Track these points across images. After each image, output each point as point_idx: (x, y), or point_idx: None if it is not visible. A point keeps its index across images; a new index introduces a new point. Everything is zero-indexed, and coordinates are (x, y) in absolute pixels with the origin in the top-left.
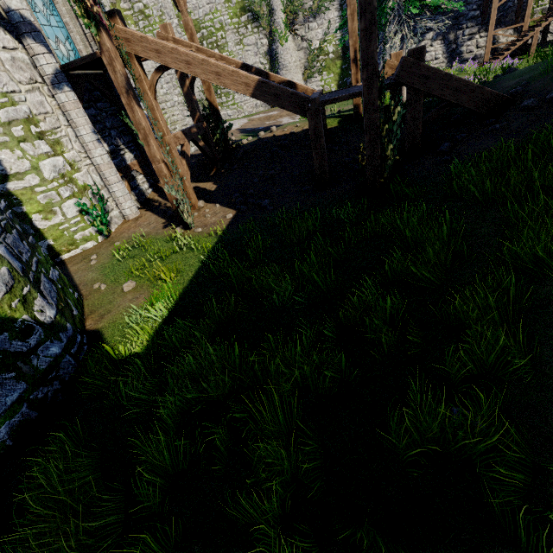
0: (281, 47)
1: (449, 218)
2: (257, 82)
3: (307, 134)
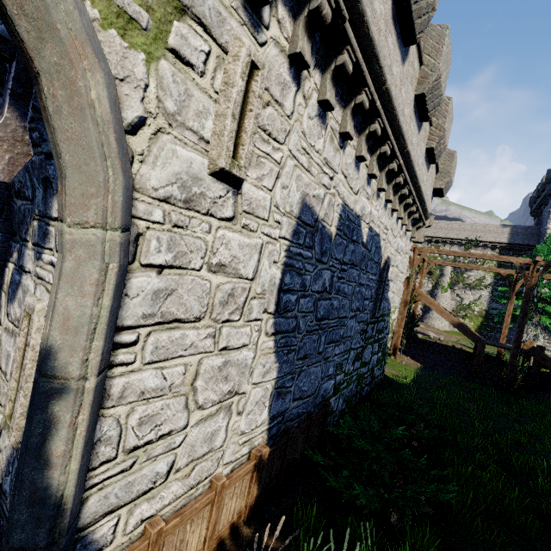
0: (440, 293)
1: (545, 411)
2: (459, 322)
3: (463, 350)
